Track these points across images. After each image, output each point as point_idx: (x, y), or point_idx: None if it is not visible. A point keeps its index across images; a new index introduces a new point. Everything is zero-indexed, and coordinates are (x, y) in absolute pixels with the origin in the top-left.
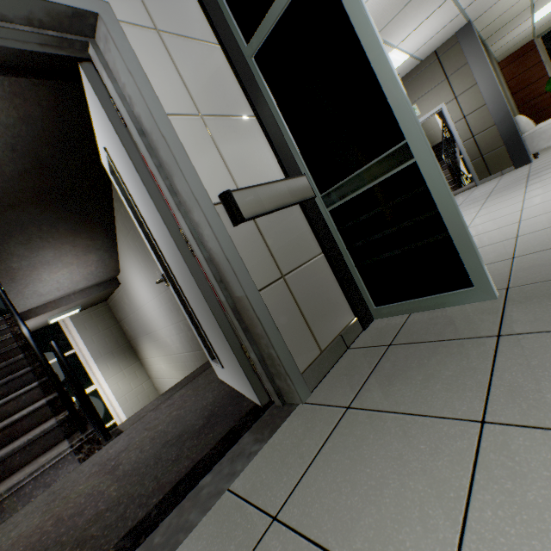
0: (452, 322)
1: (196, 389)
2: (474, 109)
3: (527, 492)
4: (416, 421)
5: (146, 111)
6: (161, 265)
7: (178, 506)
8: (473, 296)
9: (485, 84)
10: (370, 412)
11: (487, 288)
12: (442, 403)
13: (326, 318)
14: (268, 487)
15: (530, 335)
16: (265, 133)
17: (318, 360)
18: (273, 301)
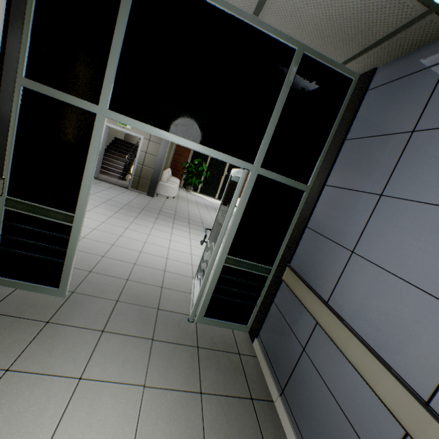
0: (35, 306)
1: None
2: (152, 154)
3: (3, 399)
4: None
5: None
6: None
7: None
8: (56, 292)
9: (163, 149)
10: None
11: (64, 292)
12: None
13: None
14: None
15: (59, 325)
16: None
17: None
18: None
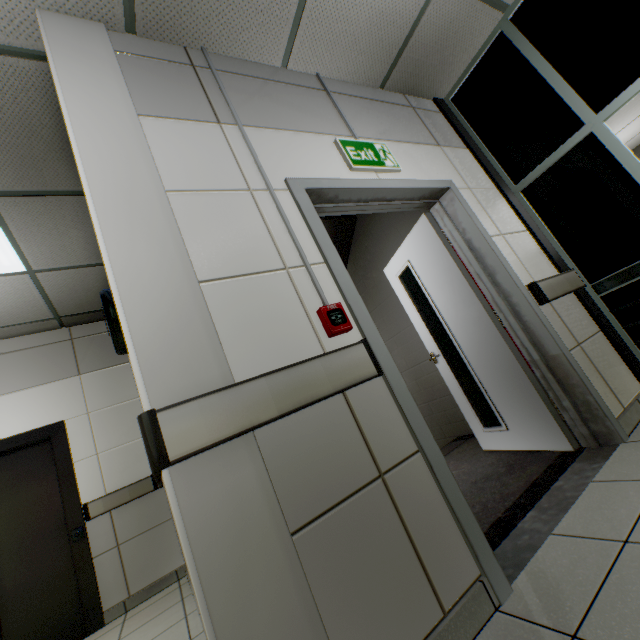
0: None
1: (460, 459)
2: None
3: None
4: None
5: (479, 236)
6: (436, 344)
7: (545, 494)
8: None
9: None
10: None
11: None
12: None
13: (619, 383)
14: (635, 473)
15: None
16: (537, 242)
17: (624, 413)
18: (578, 361)
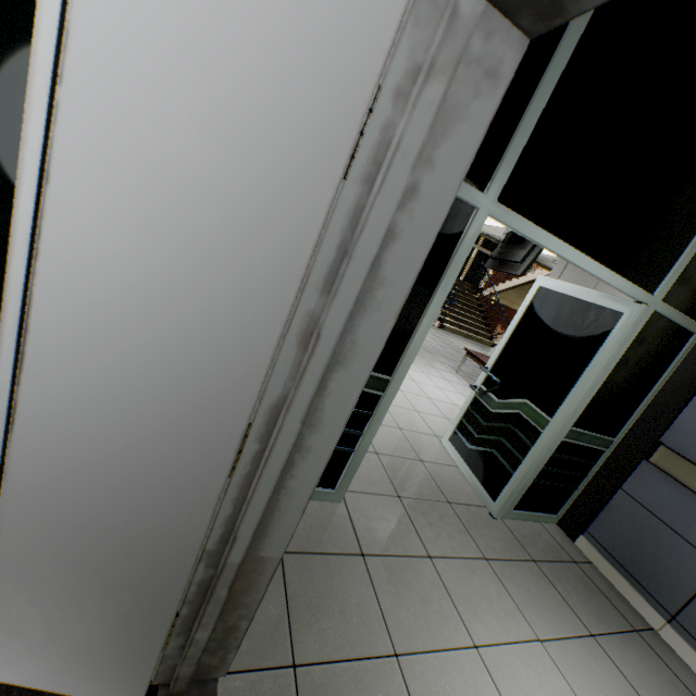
0: (324, 526)
1: None
2: None
3: None
4: (362, 667)
5: (416, 259)
6: None
7: None
8: (330, 497)
9: None
10: (322, 667)
11: (342, 495)
12: (368, 640)
13: None
14: None
15: (379, 558)
16: None
17: None
18: None
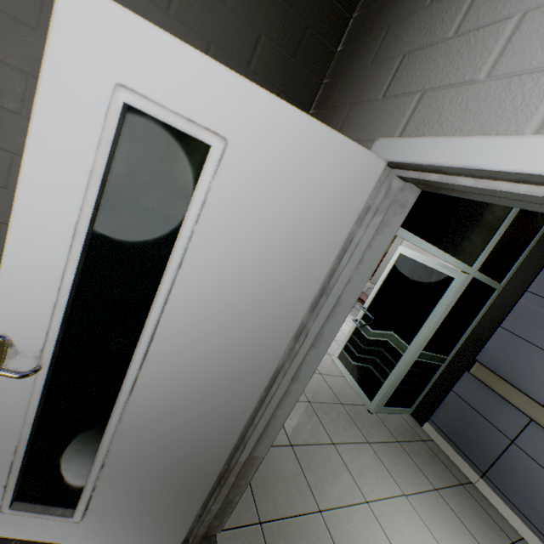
0: None
1: None
2: None
3: (347, 542)
4: (301, 520)
5: (358, 291)
6: (57, 342)
7: None
8: None
9: None
10: (277, 522)
11: None
12: (302, 502)
13: None
14: None
15: (302, 446)
16: None
17: None
18: None
